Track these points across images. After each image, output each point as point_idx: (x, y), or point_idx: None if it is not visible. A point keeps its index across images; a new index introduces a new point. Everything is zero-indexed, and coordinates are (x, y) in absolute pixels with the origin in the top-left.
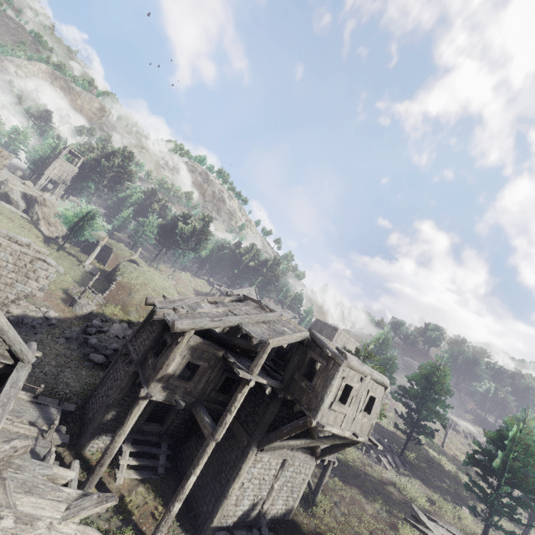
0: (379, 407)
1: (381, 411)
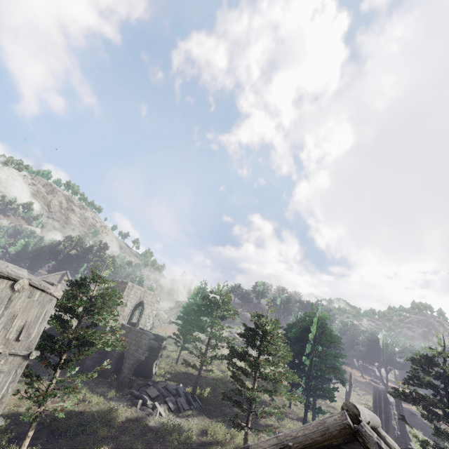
0: (3, 312)
1: (104, 339)
